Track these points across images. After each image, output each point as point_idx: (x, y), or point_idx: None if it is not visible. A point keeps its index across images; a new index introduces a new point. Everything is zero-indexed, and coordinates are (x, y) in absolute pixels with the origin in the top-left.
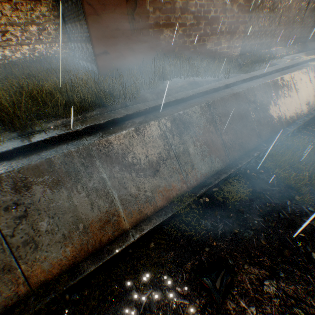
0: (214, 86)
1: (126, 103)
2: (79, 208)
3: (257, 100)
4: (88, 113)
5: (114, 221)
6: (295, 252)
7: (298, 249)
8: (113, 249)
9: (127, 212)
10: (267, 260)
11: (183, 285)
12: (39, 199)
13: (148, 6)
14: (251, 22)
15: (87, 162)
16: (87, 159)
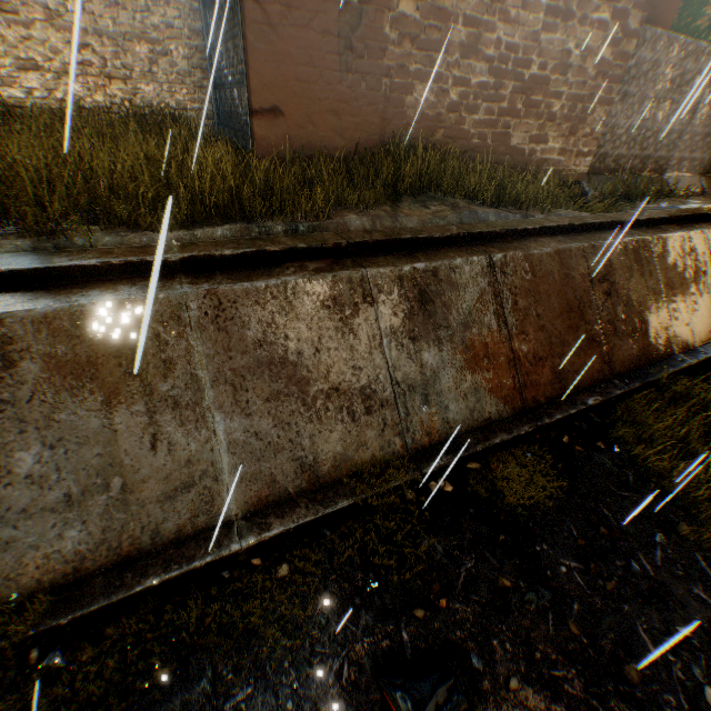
0: (513, 226)
1: (297, 225)
2: (124, 439)
3: (613, 274)
4: (205, 230)
5: (202, 490)
6: (657, 674)
7: (667, 667)
8: (181, 560)
9: (240, 475)
10: (575, 679)
11: (335, 696)
12: (32, 396)
13: (388, 26)
14: (624, 105)
15: (168, 334)
16: (171, 326)
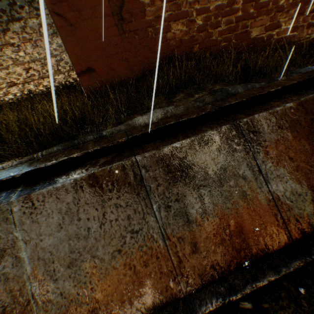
0: (257, 92)
1: (101, 132)
2: None
3: None
4: (48, 149)
5: None
6: None
7: None
8: None
9: None
10: None
11: None
12: None
13: None
14: None
15: (1, 231)
16: (3, 225)
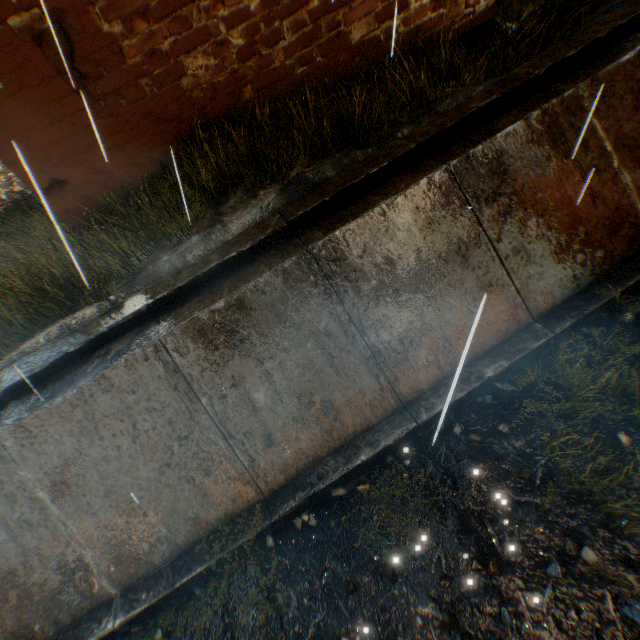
0: (351, 179)
1: (109, 298)
2: (5, 562)
3: (513, 179)
4: (33, 342)
5: (80, 581)
6: None
7: None
8: None
9: (107, 562)
10: None
11: None
12: None
13: (104, 22)
14: None
15: (2, 474)
16: (1, 467)
